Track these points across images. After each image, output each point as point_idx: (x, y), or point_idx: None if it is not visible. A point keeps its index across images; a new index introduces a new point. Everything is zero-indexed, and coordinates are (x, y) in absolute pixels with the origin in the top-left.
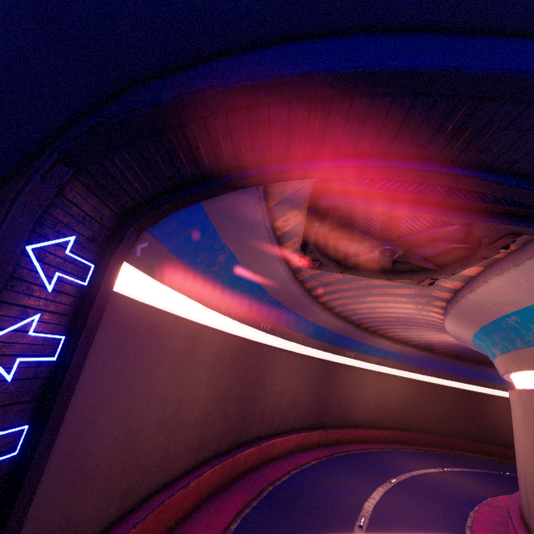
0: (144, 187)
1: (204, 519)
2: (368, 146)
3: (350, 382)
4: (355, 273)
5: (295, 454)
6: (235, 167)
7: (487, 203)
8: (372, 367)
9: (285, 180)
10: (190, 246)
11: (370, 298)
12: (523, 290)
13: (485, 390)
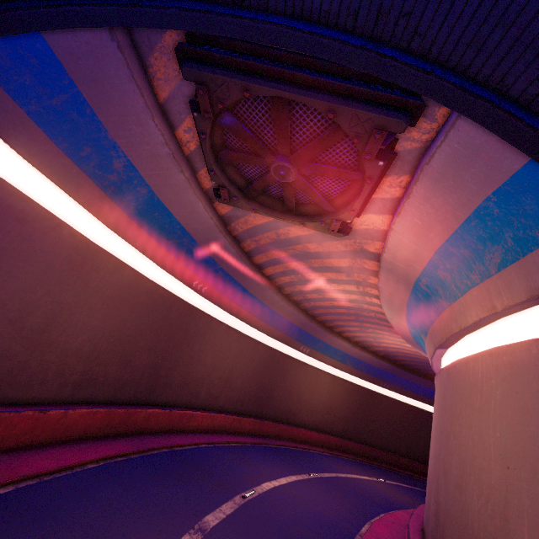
0: None
1: (58, 452)
2: None
3: (301, 379)
4: (268, 212)
5: (217, 434)
6: None
7: (347, 83)
8: (328, 369)
9: (132, 24)
10: (65, 126)
11: (314, 274)
12: (421, 235)
13: None
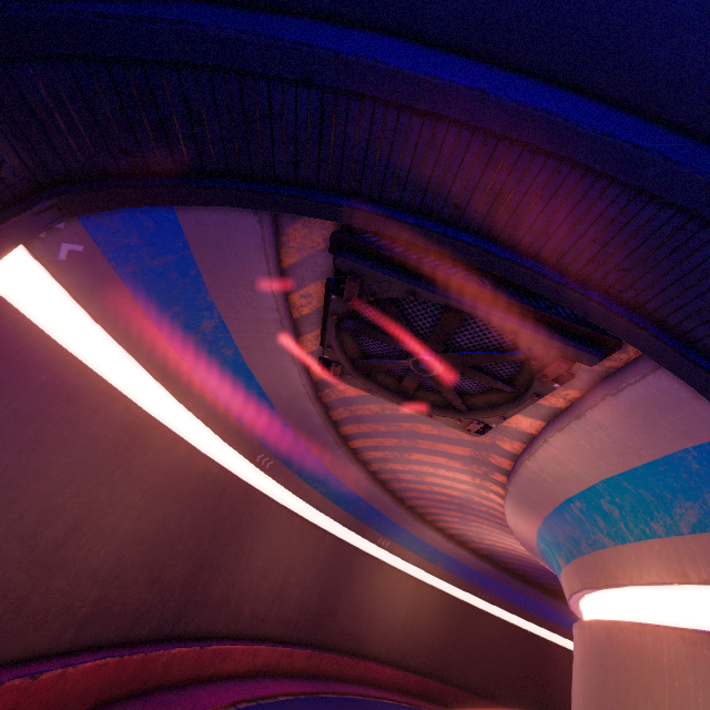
0: (85, 151)
1: None
2: (397, 192)
3: (375, 585)
4: (388, 396)
5: (259, 679)
6: (226, 172)
7: (536, 307)
8: (411, 570)
9: (291, 212)
10: (158, 286)
11: (417, 455)
12: (586, 458)
13: (559, 639)
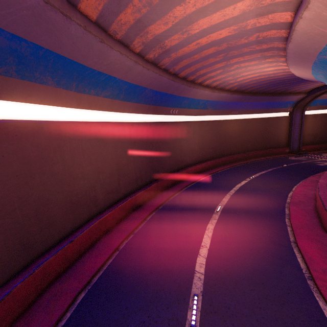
0: None
1: None
2: None
3: (178, 136)
4: None
5: (132, 215)
6: None
7: None
8: (195, 119)
9: None
10: None
11: None
12: None
13: (272, 114)
